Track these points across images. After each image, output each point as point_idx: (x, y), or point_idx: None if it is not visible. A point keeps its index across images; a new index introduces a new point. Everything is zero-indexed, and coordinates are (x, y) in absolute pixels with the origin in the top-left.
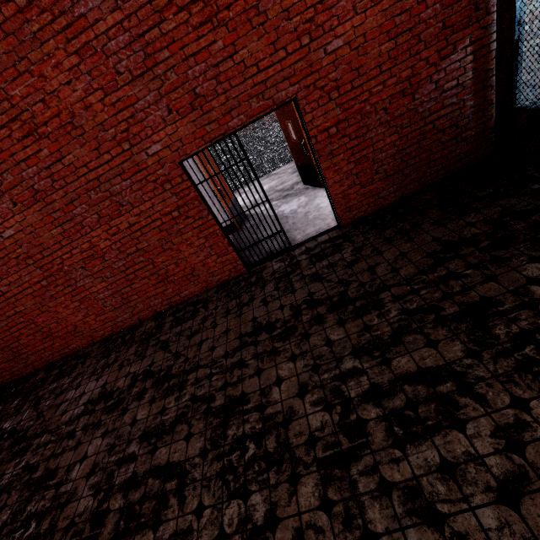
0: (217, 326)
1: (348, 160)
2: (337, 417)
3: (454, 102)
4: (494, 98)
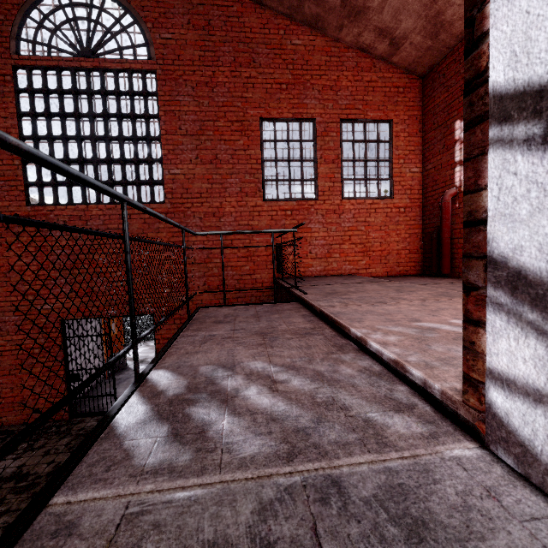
0: None
1: None
2: None
3: None
4: None
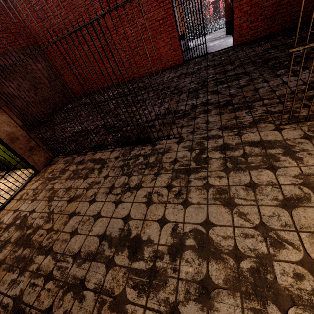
0: (165, 76)
1: (248, 4)
2: (200, 85)
3: None
4: None
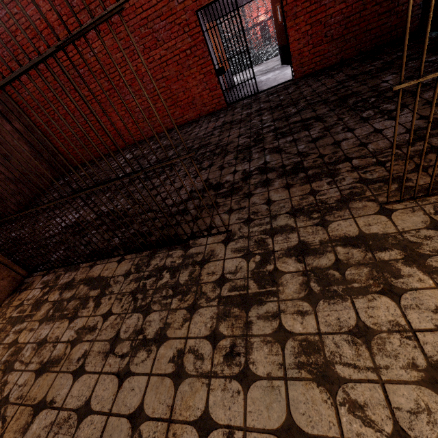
0: (202, 127)
1: (307, 22)
2: (253, 139)
3: None
4: None
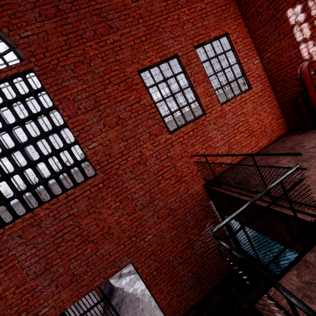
0: None
1: (167, 285)
2: None
3: (213, 245)
4: (231, 239)
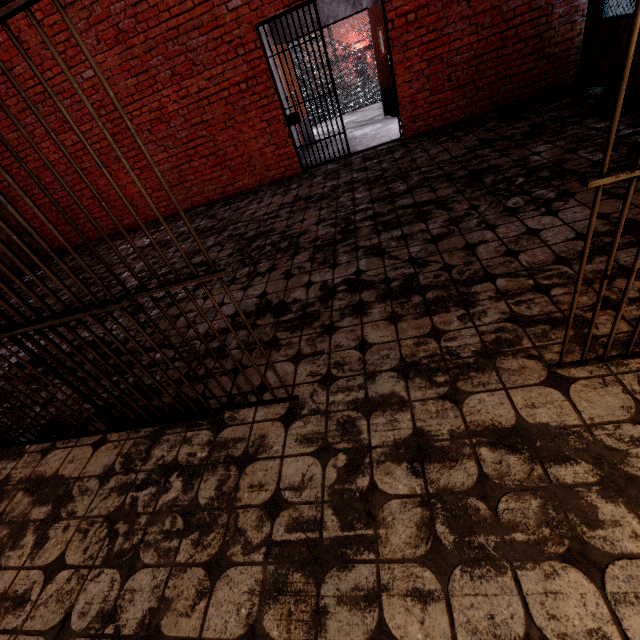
0: (262, 202)
1: (422, 58)
2: (339, 229)
3: (542, 6)
4: (586, 9)
